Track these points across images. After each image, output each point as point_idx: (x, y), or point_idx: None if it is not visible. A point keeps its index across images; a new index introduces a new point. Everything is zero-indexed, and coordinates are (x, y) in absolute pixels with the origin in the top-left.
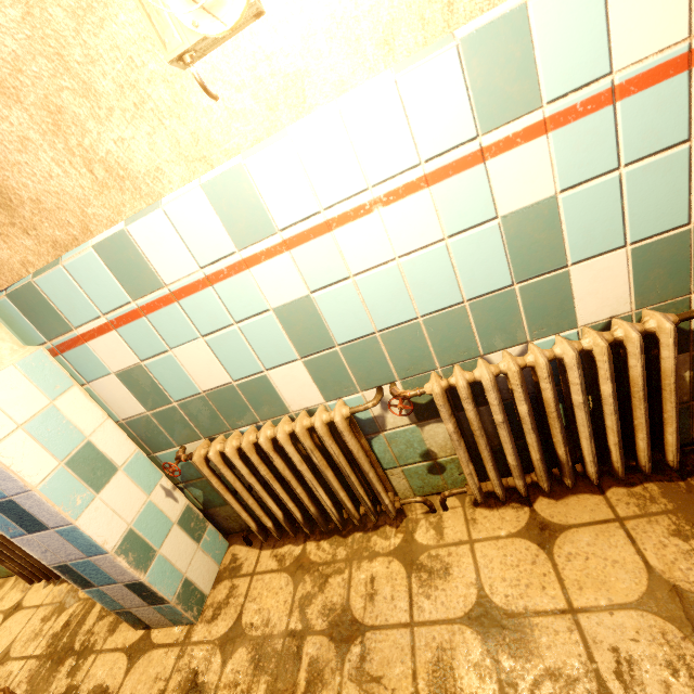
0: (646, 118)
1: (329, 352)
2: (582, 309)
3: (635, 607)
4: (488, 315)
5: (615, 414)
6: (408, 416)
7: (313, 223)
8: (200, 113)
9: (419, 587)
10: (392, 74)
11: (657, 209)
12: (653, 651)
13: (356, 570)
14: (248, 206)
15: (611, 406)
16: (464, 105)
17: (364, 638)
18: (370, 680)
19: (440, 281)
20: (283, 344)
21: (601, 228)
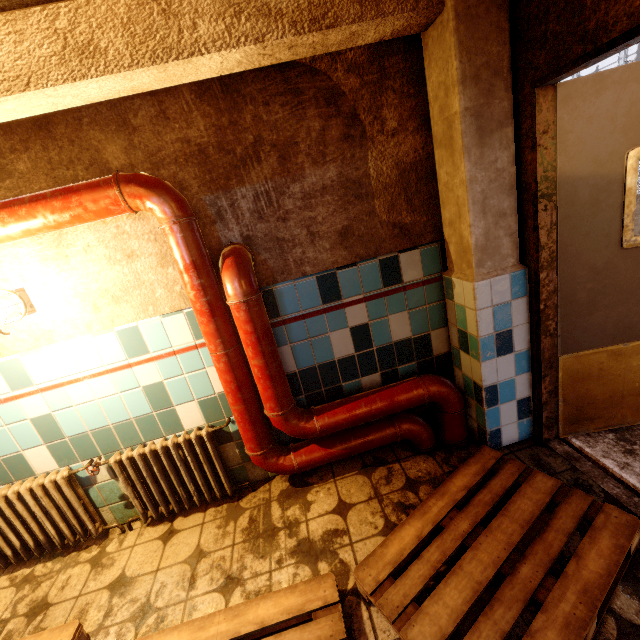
0: (189, 360)
1: (62, 441)
2: (185, 423)
3: (182, 562)
4: (144, 424)
5: (196, 471)
6: (110, 475)
7: (55, 383)
8: (0, 337)
9: (93, 575)
10: (90, 337)
11: (202, 388)
12: (176, 579)
13: (62, 575)
14: (20, 374)
15: (193, 467)
16: (121, 349)
17: (48, 610)
18: (40, 630)
19: (119, 409)
20: (35, 436)
21: (183, 393)
